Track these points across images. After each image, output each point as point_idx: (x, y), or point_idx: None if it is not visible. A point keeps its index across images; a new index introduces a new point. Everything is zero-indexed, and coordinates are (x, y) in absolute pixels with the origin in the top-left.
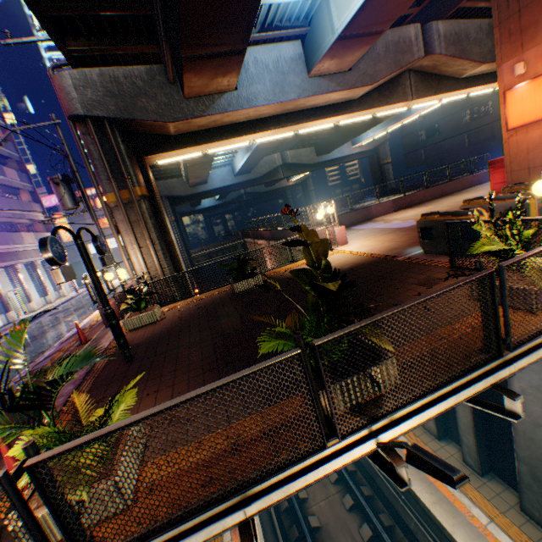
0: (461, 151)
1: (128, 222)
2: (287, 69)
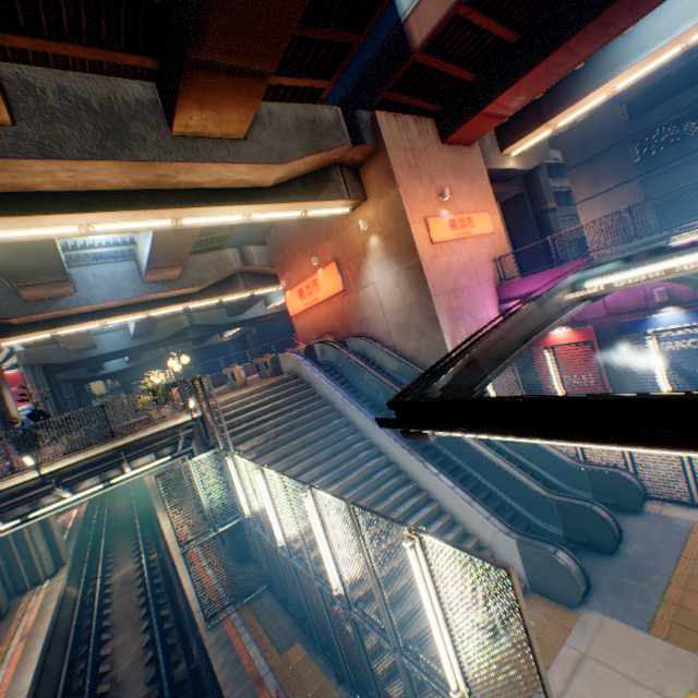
0: None
1: None
2: (124, 279)
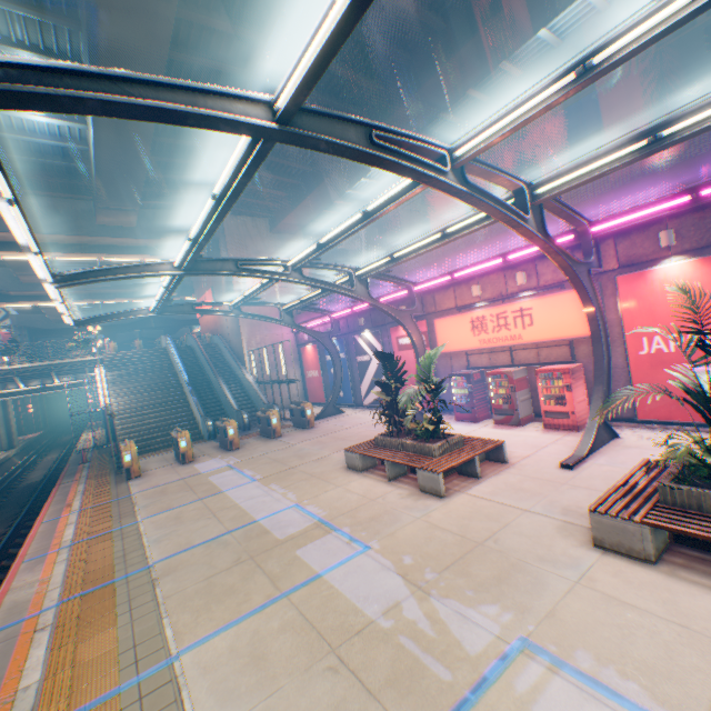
0: None
1: None
2: None
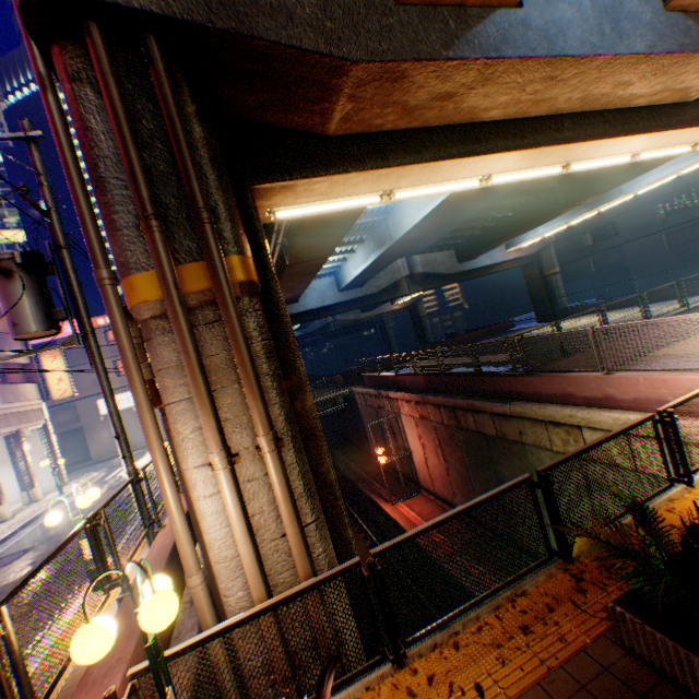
0: (658, 255)
1: (195, 370)
2: None
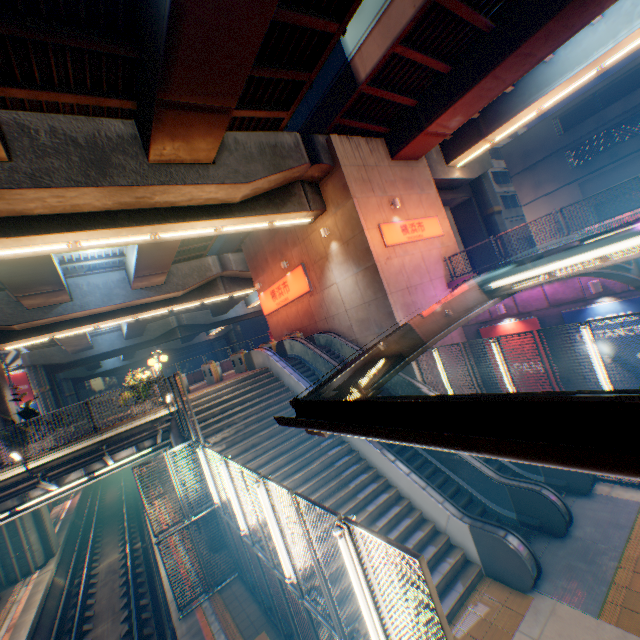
0: None
1: None
2: (115, 286)
